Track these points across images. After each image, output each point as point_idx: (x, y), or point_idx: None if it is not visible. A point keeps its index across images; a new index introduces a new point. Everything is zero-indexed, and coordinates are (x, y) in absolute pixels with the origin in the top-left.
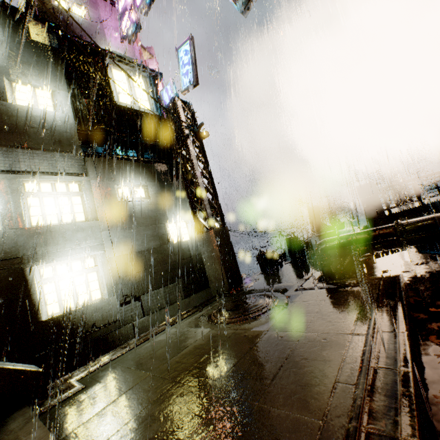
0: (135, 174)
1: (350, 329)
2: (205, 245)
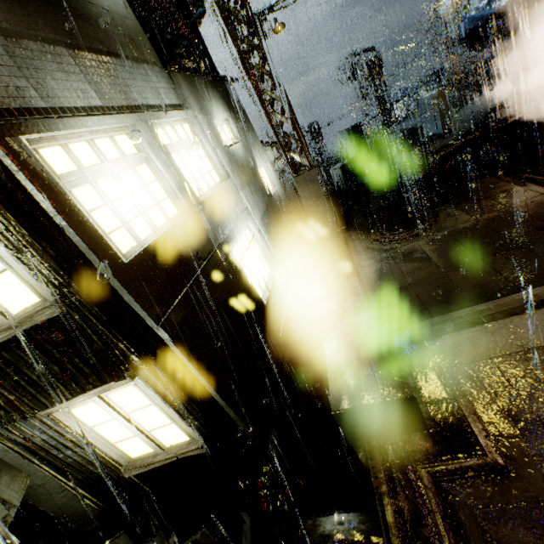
0: (216, 102)
1: (536, 193)
2: (307, 187)
